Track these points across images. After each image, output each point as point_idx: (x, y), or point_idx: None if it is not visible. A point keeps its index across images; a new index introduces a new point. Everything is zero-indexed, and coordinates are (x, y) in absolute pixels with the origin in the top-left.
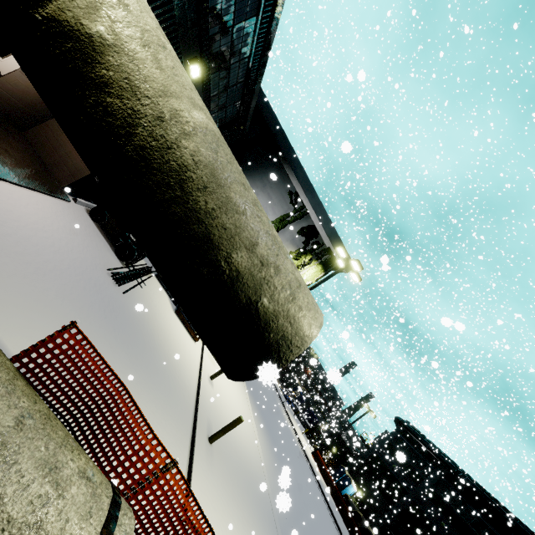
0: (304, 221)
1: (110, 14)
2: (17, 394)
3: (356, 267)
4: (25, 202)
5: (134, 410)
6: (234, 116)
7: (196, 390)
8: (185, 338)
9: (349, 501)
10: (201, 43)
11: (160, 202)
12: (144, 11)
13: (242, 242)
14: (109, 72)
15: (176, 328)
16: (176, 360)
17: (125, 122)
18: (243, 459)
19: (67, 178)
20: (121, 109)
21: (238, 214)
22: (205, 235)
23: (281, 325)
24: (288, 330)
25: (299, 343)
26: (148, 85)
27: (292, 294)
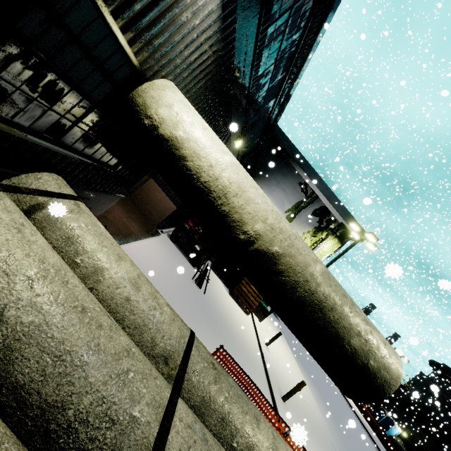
0: (316, 204)
1: (278, 239)
2: (265, 420)
3: (371, 238)
4: (148, 250)
5: (260, 396)
6: (254, 146)
7: (261, 358)
8: (241, 315)
9: (395, 442)
10: (243, 129)
11: (311, 320)
12: (284, 223)
13: (354, 333)
14: (282, 266)
15: (234, 308)
16: (243, 336)
17: (291, 286)
18: (306, 411)
19: (157, 220)
20: (289, 281)
21: (348, 316)
22: (335, 333)
23: (382, 374)
24: (387, 376)
25: (394, 383)
26: (298, 266)
27: (384, 354)
